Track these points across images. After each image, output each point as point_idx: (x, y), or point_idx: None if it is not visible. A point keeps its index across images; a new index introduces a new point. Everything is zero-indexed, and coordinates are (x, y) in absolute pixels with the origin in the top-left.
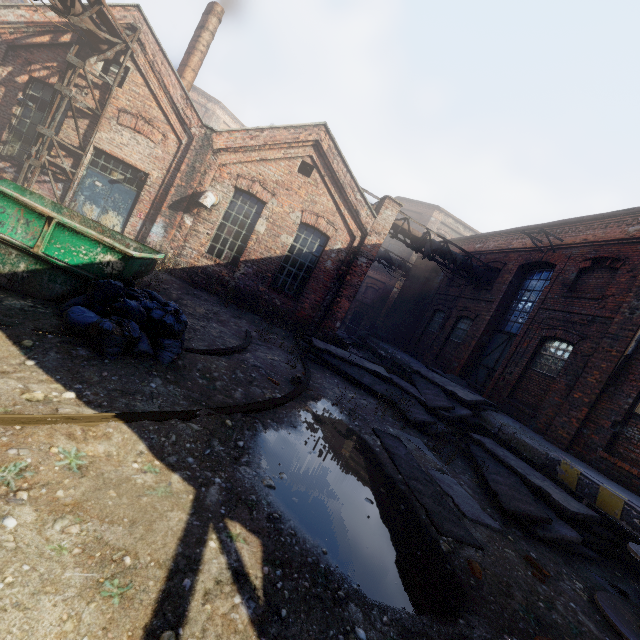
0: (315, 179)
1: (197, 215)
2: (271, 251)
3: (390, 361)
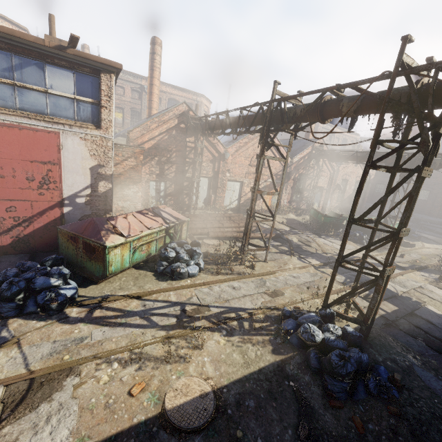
0: (358, 166)
1: (334, 192)
2: (349, 193)
3: None
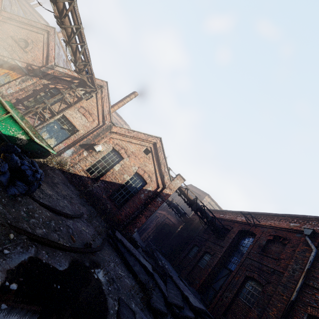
0: (149, 156)
1: (90, 153)
2: (117, 180)
3: (161, 268)
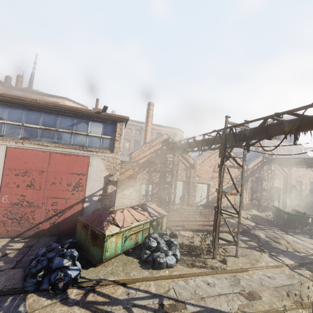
0: (308, 169)
1: (291, 192)
2: (306, 192)
3: None
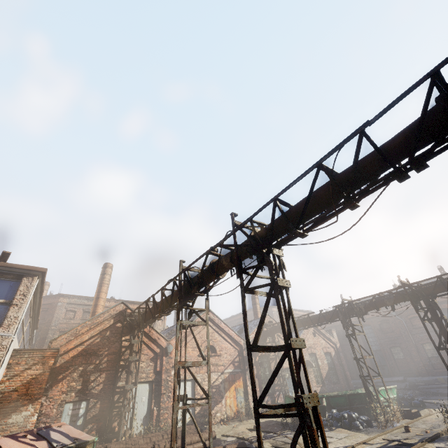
0: (317, 336)
1: (308, 372)
2: (326, 369)
3: None
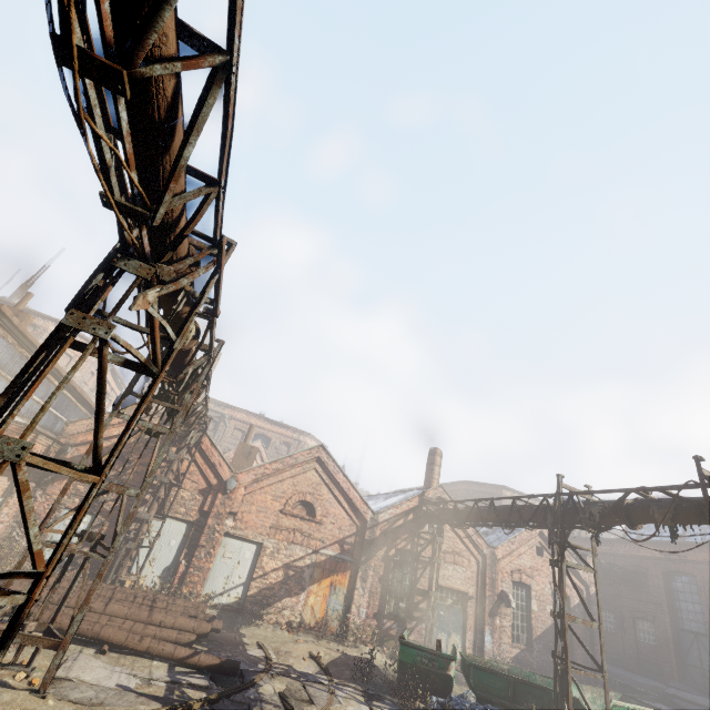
0: (546, 556)
1: (500, 613)
2: (545, 623)
3: None
